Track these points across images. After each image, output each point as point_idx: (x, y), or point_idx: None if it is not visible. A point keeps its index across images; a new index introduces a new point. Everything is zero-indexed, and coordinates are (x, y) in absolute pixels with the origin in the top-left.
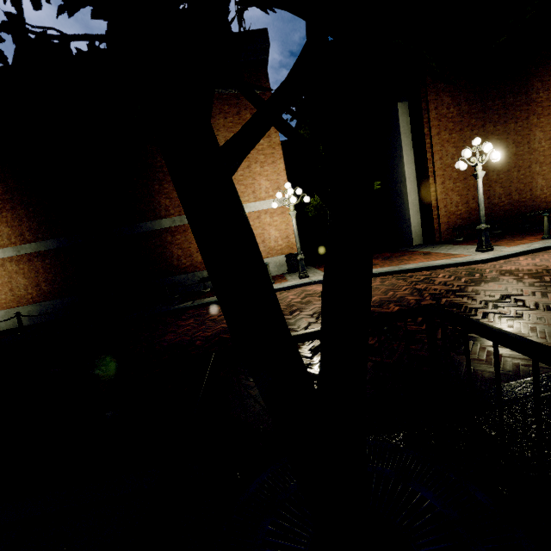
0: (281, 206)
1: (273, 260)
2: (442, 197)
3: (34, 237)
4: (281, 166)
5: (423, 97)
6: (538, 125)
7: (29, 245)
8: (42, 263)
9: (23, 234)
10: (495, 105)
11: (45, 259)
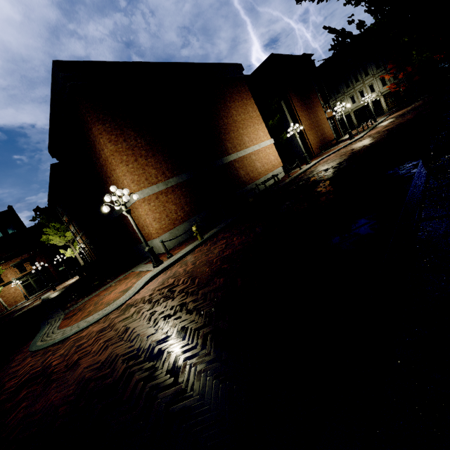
0: (270, 144)
1: (277, 170)
2: (309, 137)
3: (171, 174)
4: (264, 125)
5: (289, 98)
6: (318, 110)
7: (172, 179)
8: (181, 192)
9: (164, 173)
10: (307, 103)
11: (182, 188)
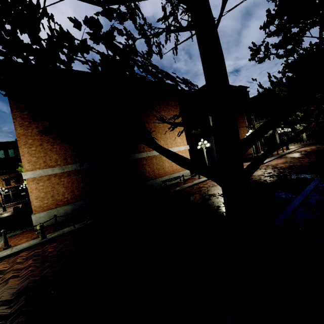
0: (185, 149)
1: (184, 172)
2: None
3: (73, 161)
4: (184, 133)
5: None
6: (241, 129)
7: (71, 166)
8: (76, 177)
9: (66, 159)
10: None
11: (78, 174)
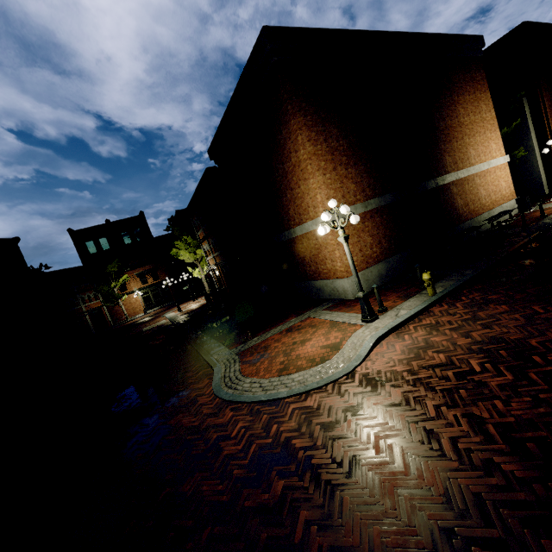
0: (503, 163)
1: (508, 205)
2: None
3: (372, 193)
4: (498, 133)
5: (539, 94)
6: None
7: (373, 201)
8: (380, 219)
9: (364, 190)
10: None
11: (382, 215)
